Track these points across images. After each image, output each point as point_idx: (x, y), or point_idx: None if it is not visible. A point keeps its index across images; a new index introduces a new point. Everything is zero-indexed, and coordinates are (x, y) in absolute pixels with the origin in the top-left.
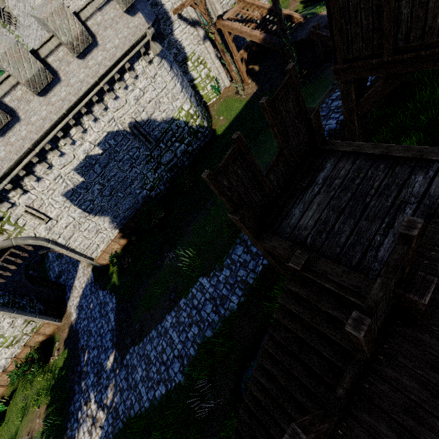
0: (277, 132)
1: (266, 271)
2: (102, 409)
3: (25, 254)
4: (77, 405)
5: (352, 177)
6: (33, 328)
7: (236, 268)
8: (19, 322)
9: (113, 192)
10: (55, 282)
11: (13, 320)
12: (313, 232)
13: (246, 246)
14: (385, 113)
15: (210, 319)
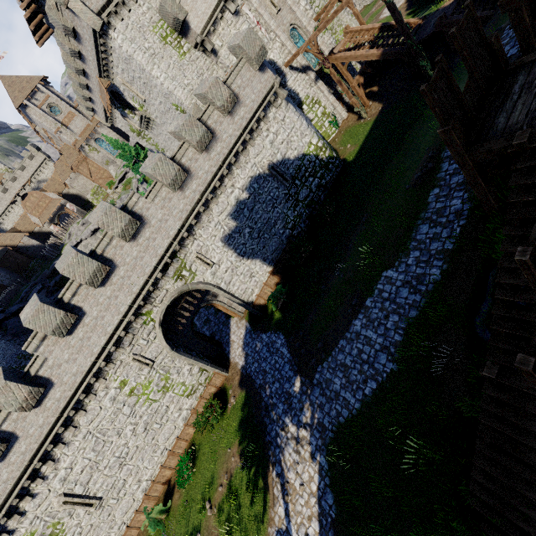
0: (466, 56)
1: (467, 229)
2: (304, 428)
3: (195, 301)
4: (273, 434)
5: None
6: (206, 378)
7: (427, 245)
8: (195, 370)
9: (260, 234)
10: (213, 339)
11: (191, 368)
12: (527, 121)
13: (432, 221)
14: None
15: (409, 301)
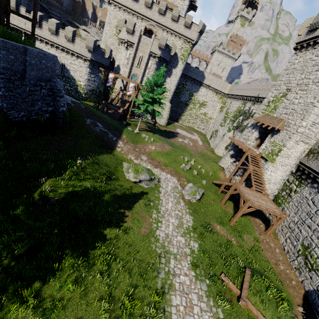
0: None
1: None
2: None
3: None
4: None
5: None
6: None
7: None
8: None
9: None
10: None
11: None
12: None
13: None
14: None
15: None
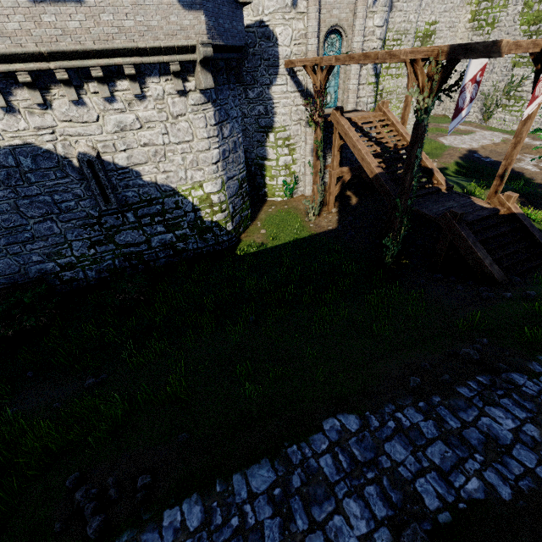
0: None
1: None
2: None
3: None
4: None
5: None
6: None
7: None
8: None
9: None
10: None
11: None
12: None
13: None
14: None
15: None
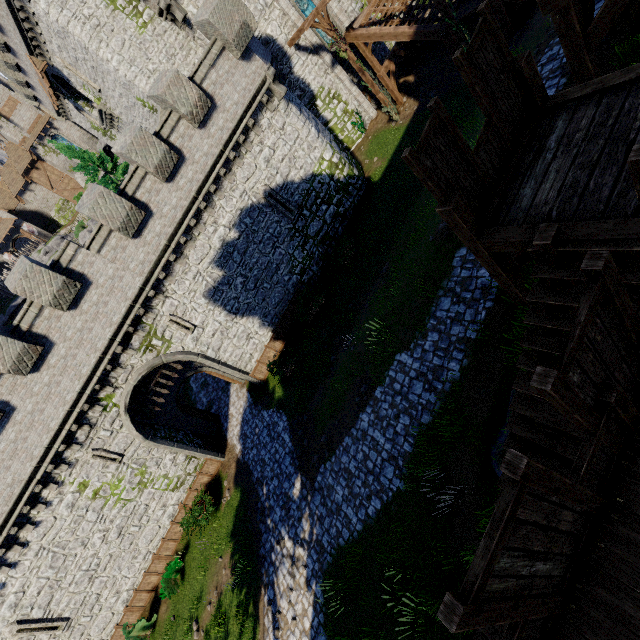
0: (480, 93)
1: (493, 315)
2: (301, 545)
3: (175, 374)
4: (268, 546)
5: (601, 121)
6: (195, 466)
7: (447, 327)
8: (181, 458)
9: (258, 284)
10: (208, 412)
11: (174, 456)
12: (558, 202)
13: (455, 295)
14: (635, 45)
15: (423, 401)
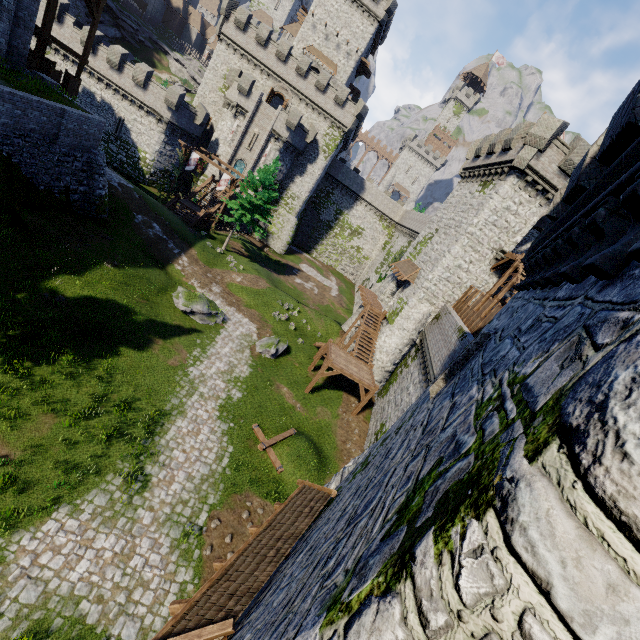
0: None
1: None
2: None
3: None
4: None
5: None
6: None
7: None
8: None
9: None
10: None
11: None
12: None
13: None
14: None
15: None
